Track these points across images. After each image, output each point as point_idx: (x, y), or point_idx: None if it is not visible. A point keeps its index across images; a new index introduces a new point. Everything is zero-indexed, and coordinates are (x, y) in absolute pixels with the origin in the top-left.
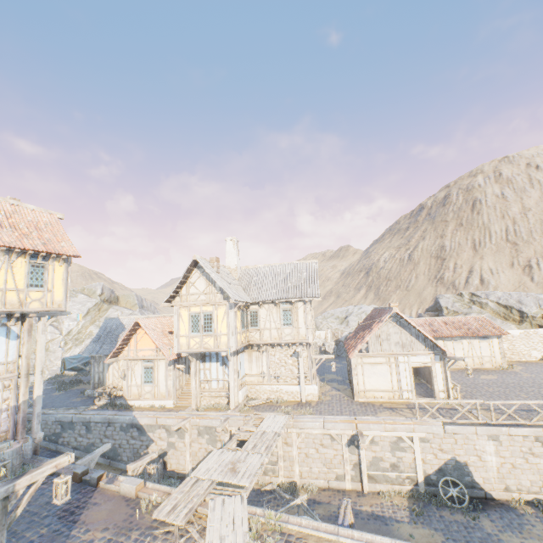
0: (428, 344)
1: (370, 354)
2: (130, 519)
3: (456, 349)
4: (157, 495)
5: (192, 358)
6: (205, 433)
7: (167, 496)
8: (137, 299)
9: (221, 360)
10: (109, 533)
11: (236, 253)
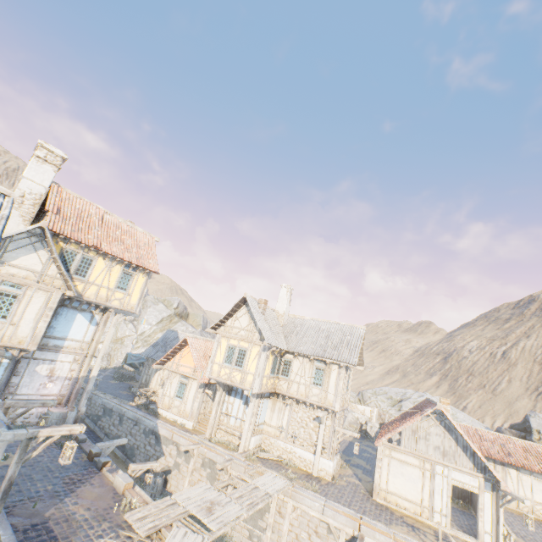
0: (477, 462)
1: (401, 448)
2: (108, 510)
3: (536, 490)
4: (137, 500)
5: (219, 387)
6: (208, 466)
7: (144, 505)
8: (203, 320)
9: (245, 398)
10: (89, 513)
11: (287, 300)
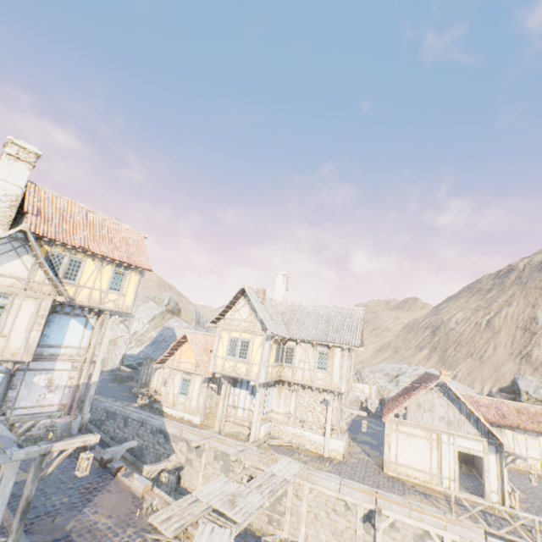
0: (481, 428)
1: (407, 422)
2: (131, 515)
3: (530, 447)
4: (158, 502)
5: (224, 380)
6: (221, 458)
7: (166, 506)
8: (196, 315)
9: (251, 389)
10: (111, 520)
11: (284, 288)
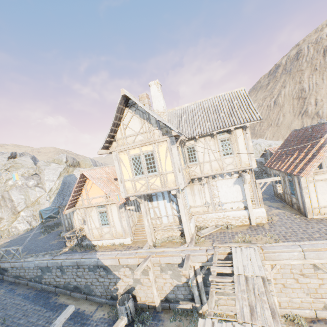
0: None
1: (324, 170)
2: None
3: None
4: None
5: (140, 200)
6: (167, 269)
7: None
8: (92, 162)
9: (167, 197)
10: None
11: (161, 96)
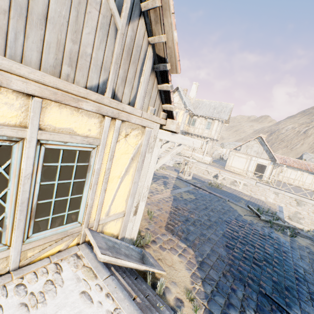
0: (270, 155)
1: (240, 152)
2: None
3: (292, 174)
4: None
5: None
6: None
7: None
8: None
9: None
10: None
11: (195, 91)
